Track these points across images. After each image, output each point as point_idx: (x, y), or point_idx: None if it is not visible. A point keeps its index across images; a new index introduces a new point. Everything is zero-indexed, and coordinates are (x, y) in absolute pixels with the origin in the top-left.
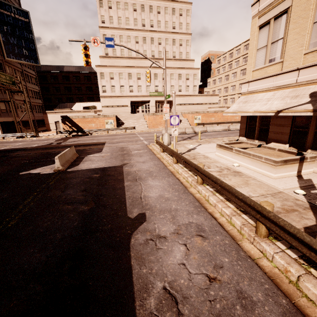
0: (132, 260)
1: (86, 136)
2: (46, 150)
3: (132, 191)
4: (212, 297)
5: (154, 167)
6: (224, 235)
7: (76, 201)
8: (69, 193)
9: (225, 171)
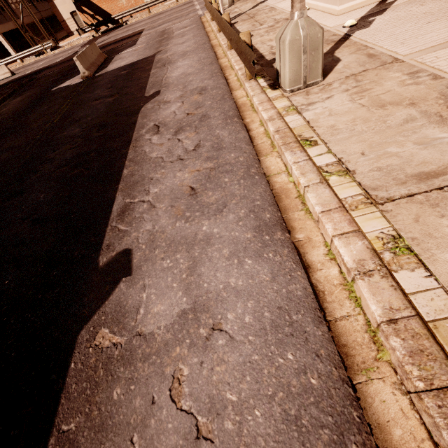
0: (139, 118)
1: (120, 29)
2: (72, 61)
3: (156, 76)
4: (183, 122)
5: (192, 45)
6: (222, 88)
7: (102, 97)
8: (97, 93)
9: (279, 23)
